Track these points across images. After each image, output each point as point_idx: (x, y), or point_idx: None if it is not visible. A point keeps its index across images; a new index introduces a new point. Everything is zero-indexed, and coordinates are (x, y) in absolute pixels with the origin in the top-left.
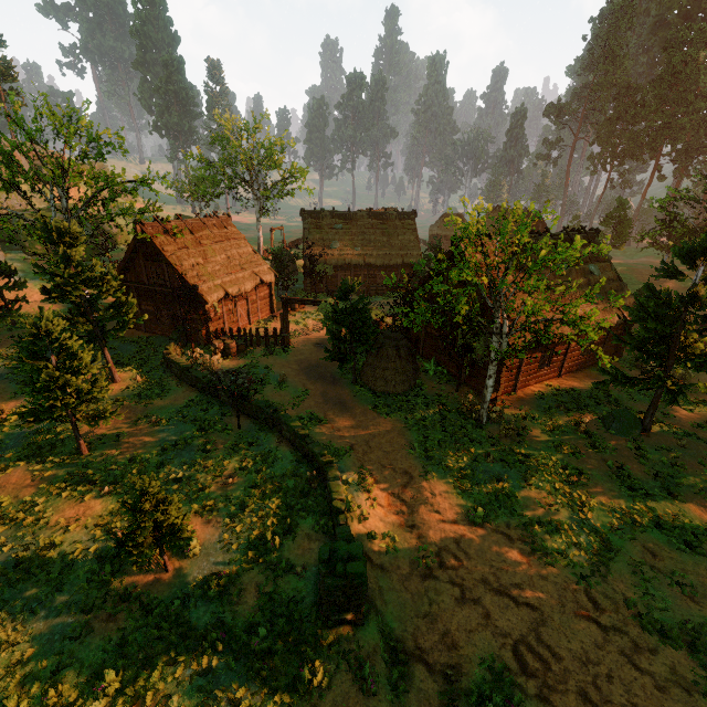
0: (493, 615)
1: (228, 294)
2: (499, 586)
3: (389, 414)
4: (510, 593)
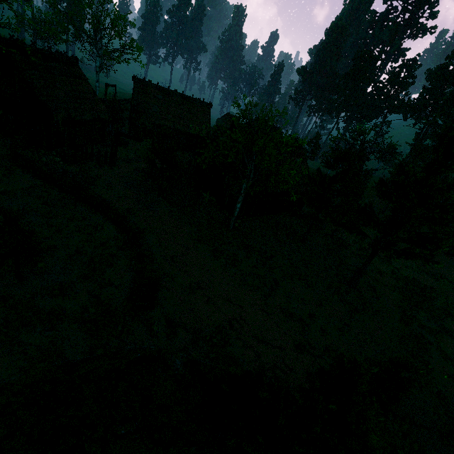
0: (221, 308)
1: (71, 117)
2: (226, 297)
3: (179, 216)
4: (231, 300)
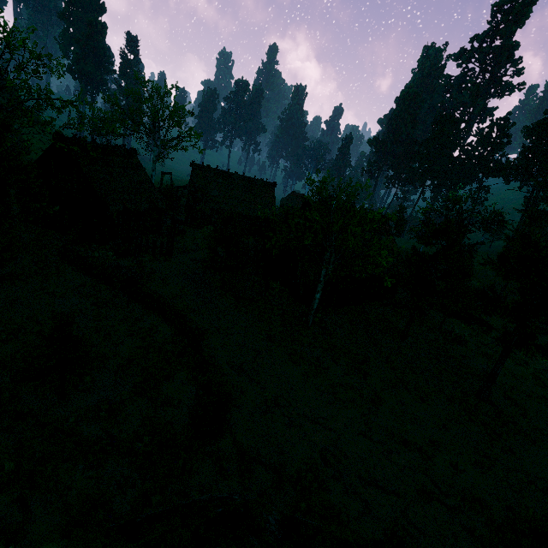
0: (309, 434)
1: (127, 208)
2: (314, 418)
3: (246, 312)
4: (320, 422)
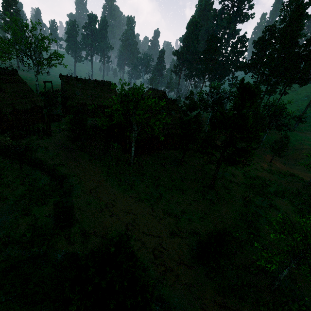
0: (121, 218)
1: (15, 109)
2: (125, 210)
3: (95, 162)
4: (128, 212)
